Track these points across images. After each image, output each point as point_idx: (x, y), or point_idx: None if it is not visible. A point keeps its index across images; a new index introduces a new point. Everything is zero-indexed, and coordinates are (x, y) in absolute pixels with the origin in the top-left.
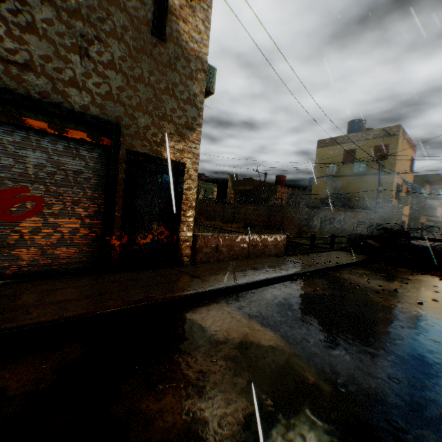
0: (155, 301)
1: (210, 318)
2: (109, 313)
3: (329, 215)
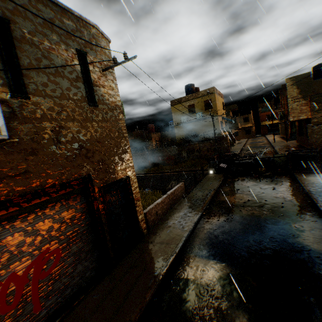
0: (162, 277)
1: (192, 270)
2: (149, 300)
3: (190, 148)
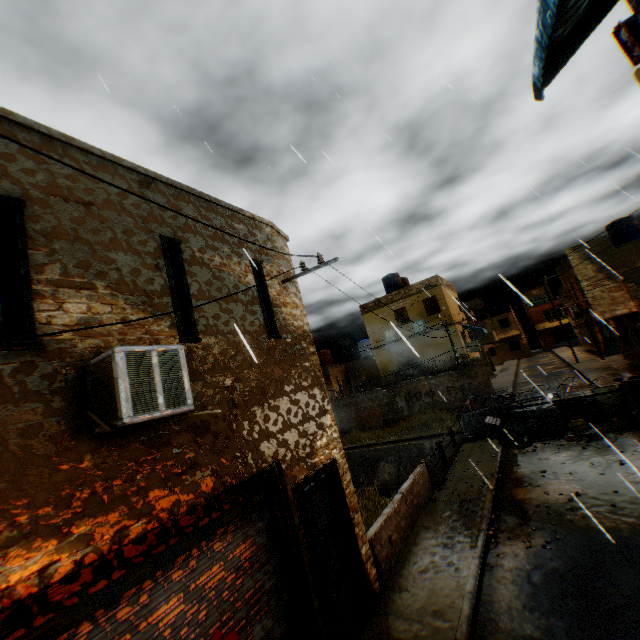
0: None
1: None
2: None
3: (411, 389)
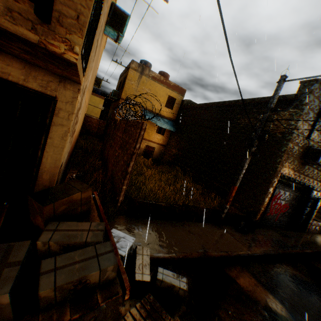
0: None
1: None
2: None
3: None
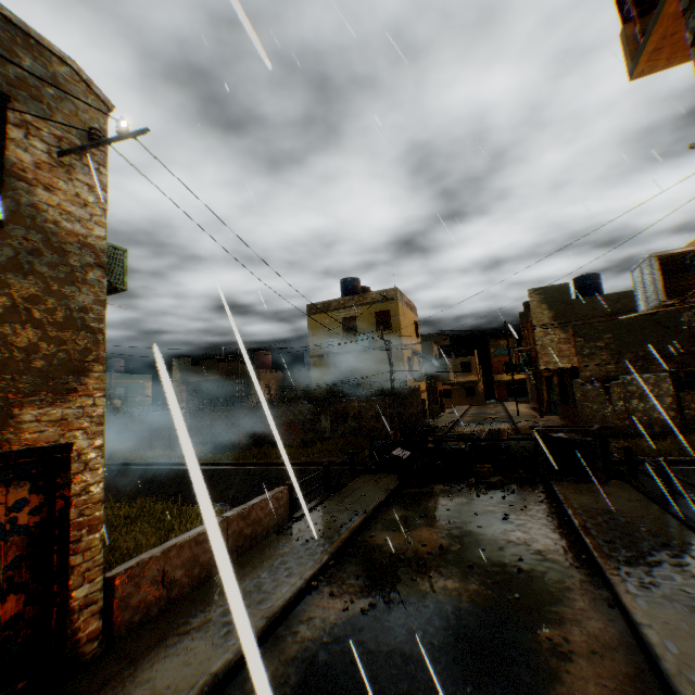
0: None
1: None
2: None
3: (340, 409)
